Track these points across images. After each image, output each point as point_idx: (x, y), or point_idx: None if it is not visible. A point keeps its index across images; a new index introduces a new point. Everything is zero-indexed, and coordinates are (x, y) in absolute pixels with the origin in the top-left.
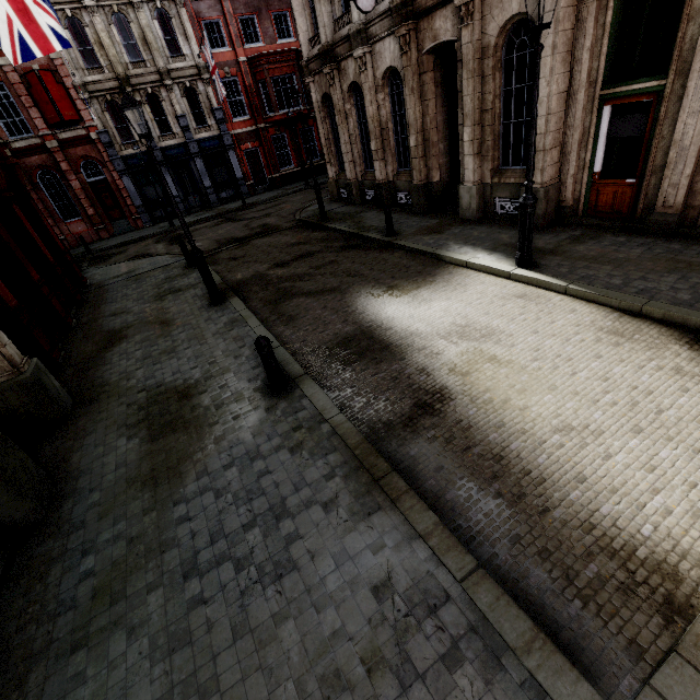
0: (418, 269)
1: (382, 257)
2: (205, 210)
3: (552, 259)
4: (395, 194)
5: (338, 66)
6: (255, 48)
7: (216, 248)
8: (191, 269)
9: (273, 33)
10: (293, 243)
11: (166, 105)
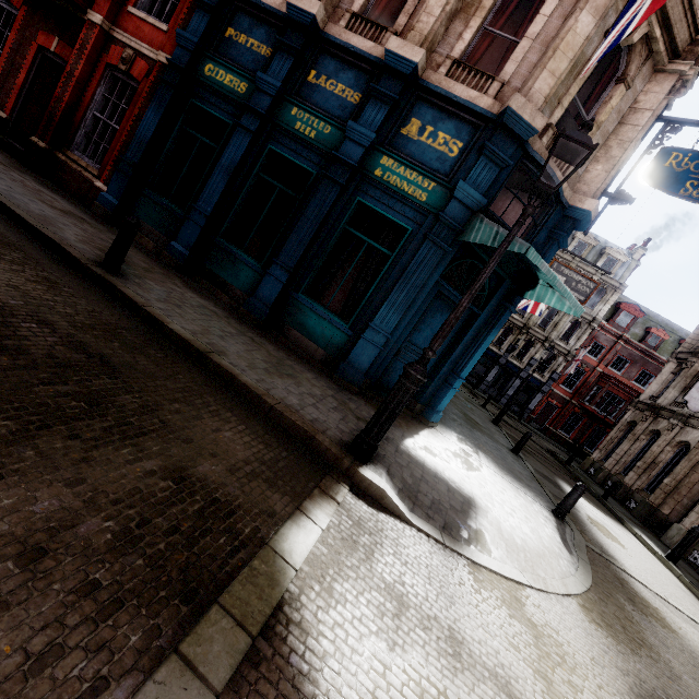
0: (604, 510)
1: (588, 494)
2: (493, 400)
3: (691, 577)
4: (628, 497)
5: (656, 417)
6: (613, 372)
7: (495, 414)
8: (483, 407)
9: (633, 376)
10: (540, 450)
11: (533, 350)
